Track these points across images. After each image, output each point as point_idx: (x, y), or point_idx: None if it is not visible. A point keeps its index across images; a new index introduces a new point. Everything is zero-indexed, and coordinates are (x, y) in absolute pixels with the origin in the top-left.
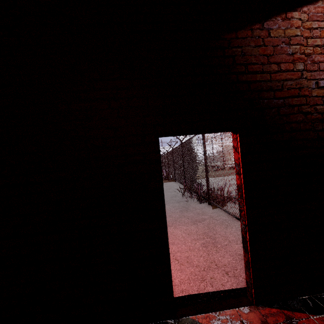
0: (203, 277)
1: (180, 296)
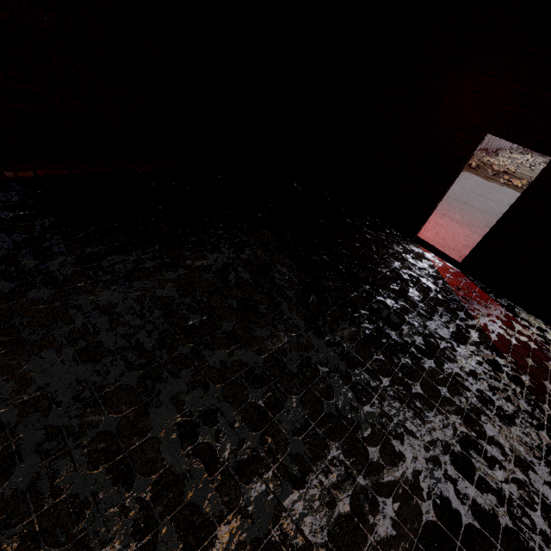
0: (443, 246)
1: (421, 239)
